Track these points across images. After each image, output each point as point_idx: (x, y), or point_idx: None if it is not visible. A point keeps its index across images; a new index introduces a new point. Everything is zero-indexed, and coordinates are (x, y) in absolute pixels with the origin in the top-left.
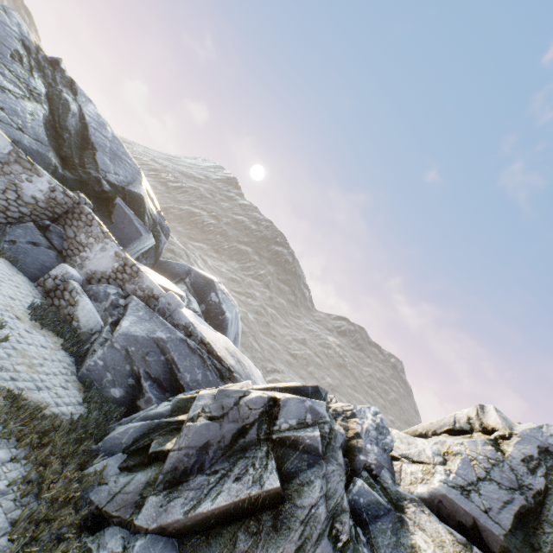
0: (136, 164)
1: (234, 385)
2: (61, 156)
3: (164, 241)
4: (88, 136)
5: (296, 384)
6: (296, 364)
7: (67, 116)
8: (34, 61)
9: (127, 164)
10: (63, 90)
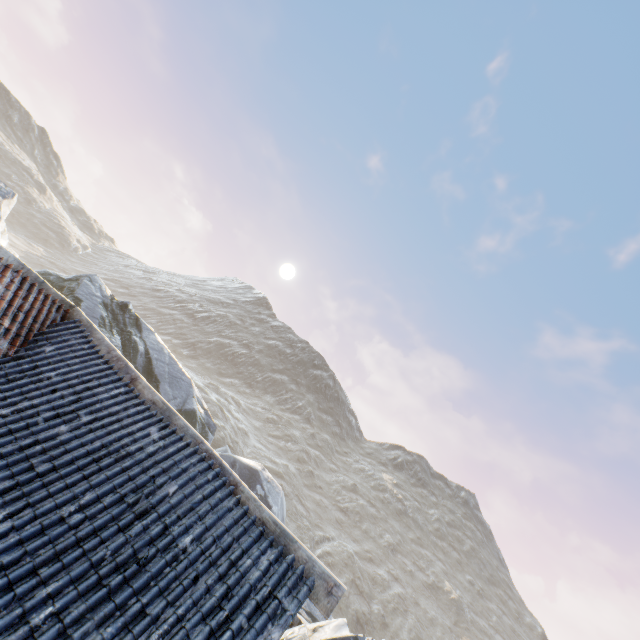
0: (188, 376)
1: (295, 637)
2: None
3: (211, 438)
4: (152, 369)
5: (341, 635)
6: (348, 521)
7: (137, 357)
8: (110, 313)
9: (181, 381)
10: (132, 332)
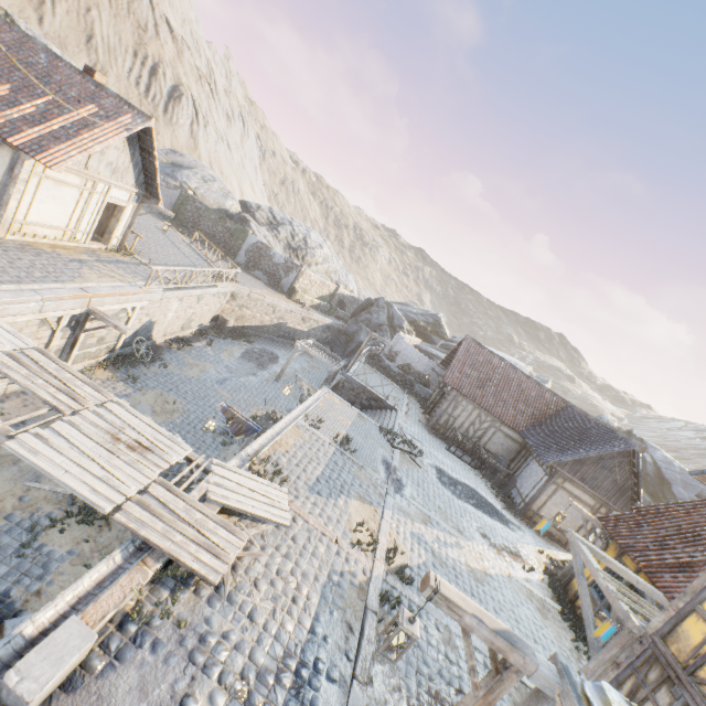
0: None
1: None
2: (648, 493)
3: None
4: (661, 474)
5: None
6: None
7: (645, 465)
8: None
9: (697, 488)
10: None
